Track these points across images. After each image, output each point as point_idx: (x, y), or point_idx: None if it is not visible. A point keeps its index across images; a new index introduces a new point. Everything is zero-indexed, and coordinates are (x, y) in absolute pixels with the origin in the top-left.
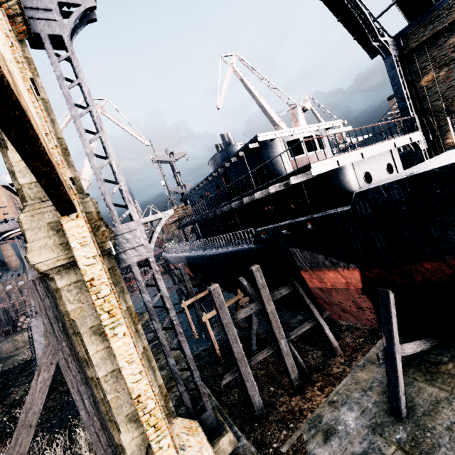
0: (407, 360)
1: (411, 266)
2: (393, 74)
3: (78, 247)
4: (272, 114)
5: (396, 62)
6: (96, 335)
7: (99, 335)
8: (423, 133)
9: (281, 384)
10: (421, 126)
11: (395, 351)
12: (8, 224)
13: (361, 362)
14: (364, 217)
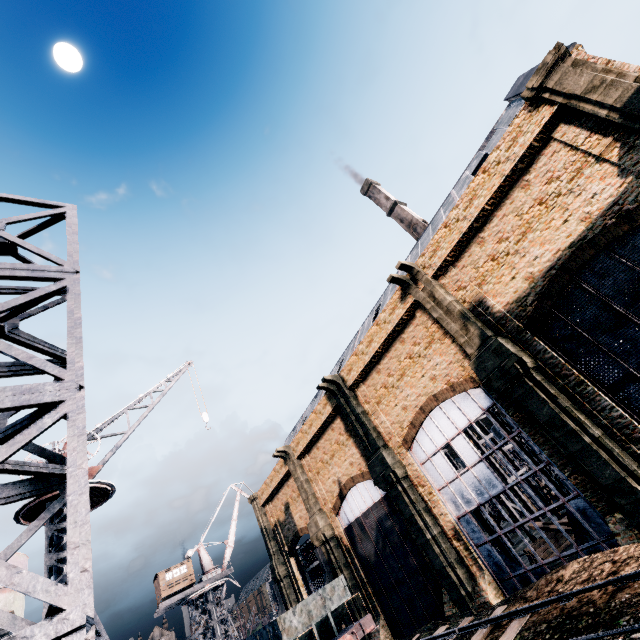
0: None
1: None
2: None
3: (294, 567)
4: None
5: None
6: (295, 601)
7: (295, 602)
8: None
9: None
10: None
11: None
12: (194, 587)
13: None
14: None
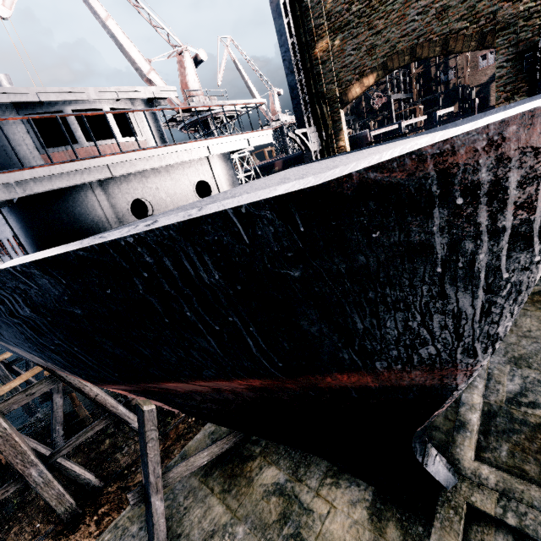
0: (221, 455)
1: (151, 384)
2: (280, 26)
3: None
4: (135, 54)
5: (286, 6)
6: None
7: None
8: (316, 127)
9: (55, 516)
10: (315, 118)
11: (150, 493)
12: None
13: (174, 461)
14: (28, 318)
